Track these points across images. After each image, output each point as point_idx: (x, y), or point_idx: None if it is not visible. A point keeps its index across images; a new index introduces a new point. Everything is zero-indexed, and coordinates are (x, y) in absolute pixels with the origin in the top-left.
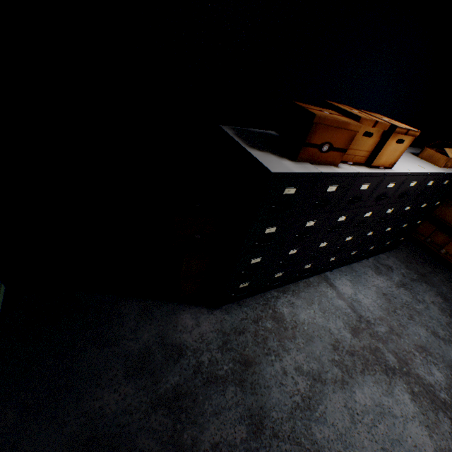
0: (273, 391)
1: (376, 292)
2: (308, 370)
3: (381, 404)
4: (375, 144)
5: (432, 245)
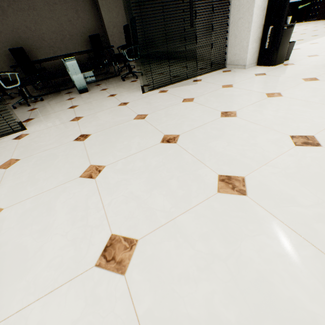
0: None
1: None
2: None
3: None
4: None
5: None
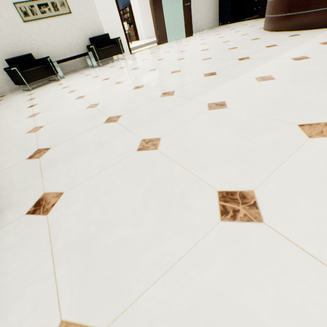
0: None
1: None
2: None
3: None
4: None
5: None
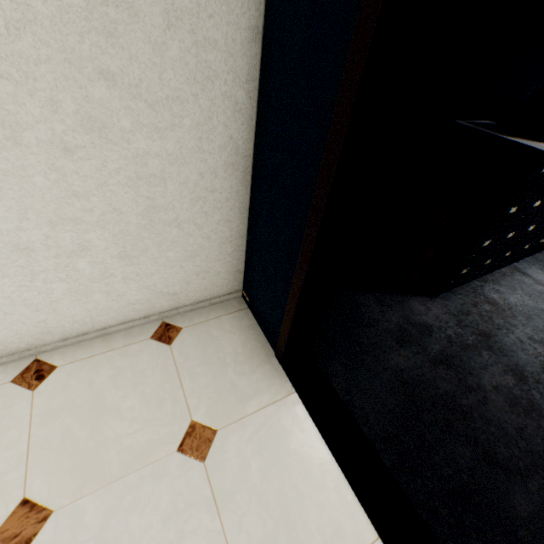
0: (519, 354)
1: None
2: (539, 339)
3: None
4: None
5: None
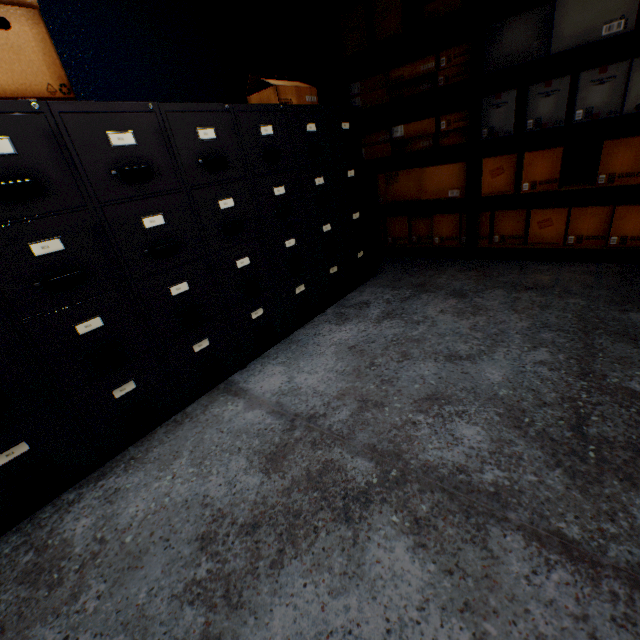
0: None
1: (335, 352)
2: None
3: (323, 638)
4: None
5: (423, 242)
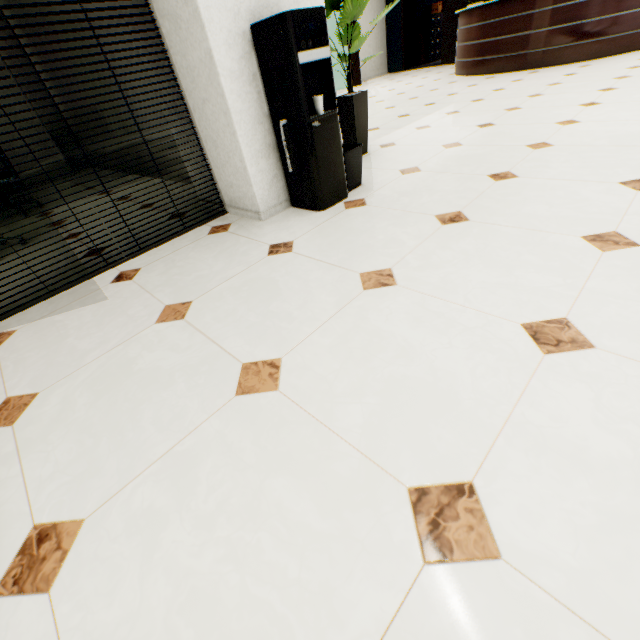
0: None
1: None
2: None
3: None
4: (441, 8)
5: None
